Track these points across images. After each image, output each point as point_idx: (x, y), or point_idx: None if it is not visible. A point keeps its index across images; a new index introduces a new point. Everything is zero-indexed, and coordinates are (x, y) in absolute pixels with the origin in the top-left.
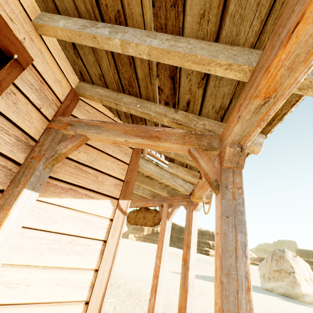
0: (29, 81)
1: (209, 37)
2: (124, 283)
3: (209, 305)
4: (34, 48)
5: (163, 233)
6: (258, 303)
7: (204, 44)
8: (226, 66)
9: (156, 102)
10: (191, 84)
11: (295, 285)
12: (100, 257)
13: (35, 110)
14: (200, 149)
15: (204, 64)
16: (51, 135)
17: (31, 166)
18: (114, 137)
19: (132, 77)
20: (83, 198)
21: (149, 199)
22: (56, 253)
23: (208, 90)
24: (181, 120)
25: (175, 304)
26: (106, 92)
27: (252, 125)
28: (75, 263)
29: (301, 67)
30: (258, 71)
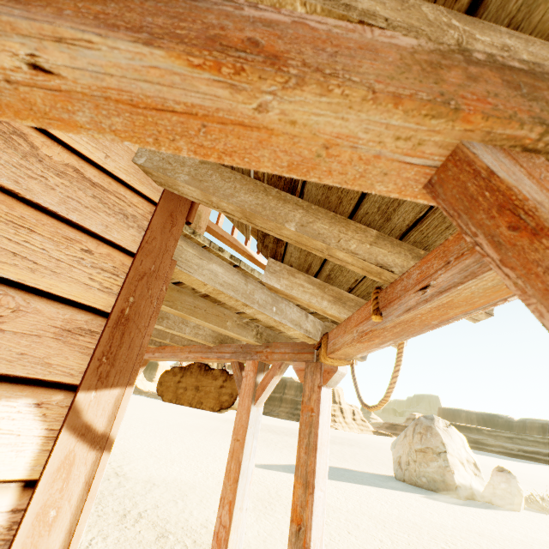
0: None
1: None
2: (153, 506)
3: None
4: None
5: (242, 438)
6: (396, 512)
7: None
8: None
9: None
10: None
11: (446, 473)
12: None
13: None
14: (533, 155)
15: None
16: None
17: None
18: None
19: None
20: None
21: (210, 348)
22: None
23: None
24: (387, 16)
25: (255, 542)
26: None
27: None
28: None
29: None
30: None
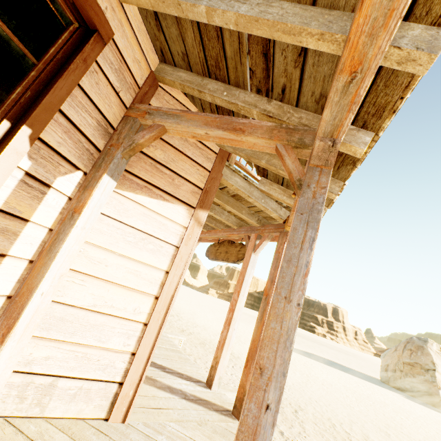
0: (109, 59)
1: (306, 0)
2: (197, 333)
3: (298, 376)
4: (115, 19)
5: (246, 267)
6: (369, 392)
7: (299, 8)
8: (318, 36)
9: (247, 90)
10: (286, 63)
11: (431, 386)
12: (172, 261)
13: (114, 93)
14: (289, 146)
15: (294, 34)
16: (128, 124)
17: (110, 153)
18: (194, 129)
19: (220, 55)
20: (158, 199)
21: (234, 229)
22: (131, 245)
23: (306, 70)
24: (273, 112)
25: None
26: (189, 76)
27: (343, 111)
28: (147, 259)
29: (383, 34)
30: (346, 40)
